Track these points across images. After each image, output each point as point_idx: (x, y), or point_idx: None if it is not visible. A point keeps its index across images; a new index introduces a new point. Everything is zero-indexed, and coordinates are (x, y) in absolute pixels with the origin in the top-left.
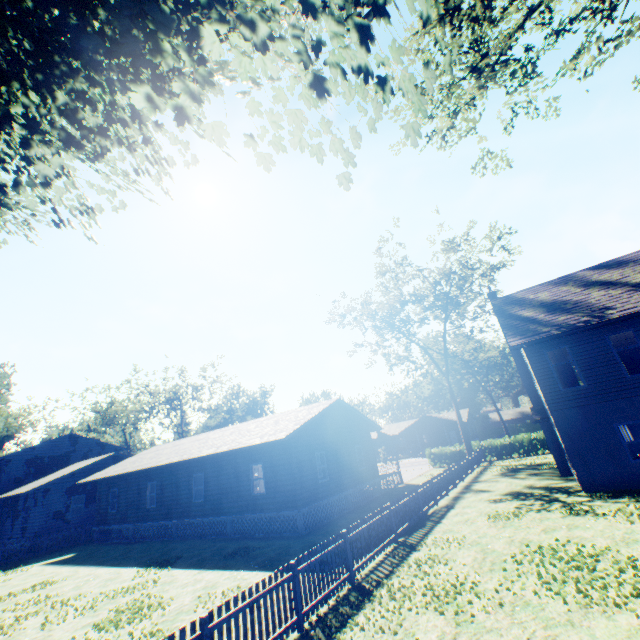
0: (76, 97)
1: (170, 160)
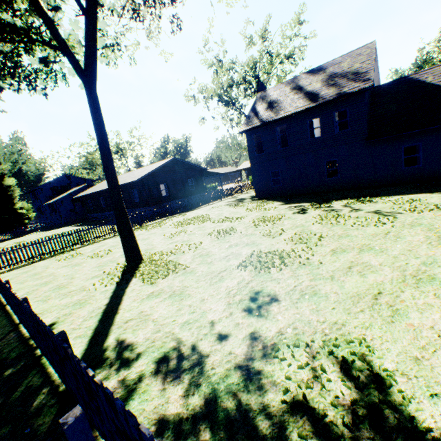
0: None
1: None
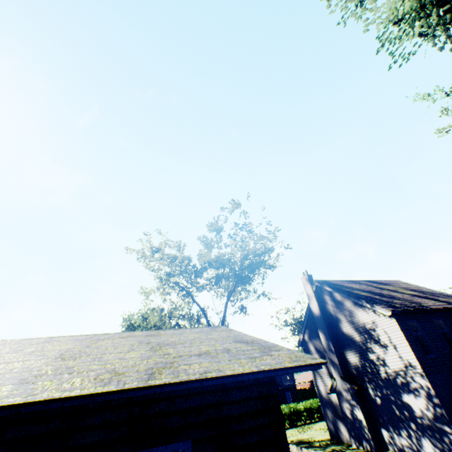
0: None
1: None
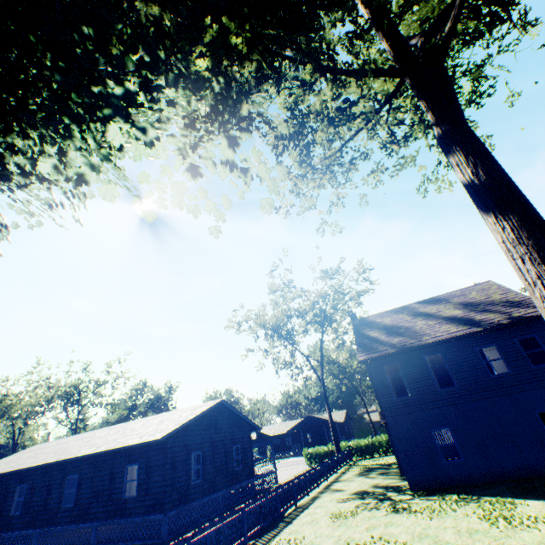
0: (6, 147)
1: (90, 193)
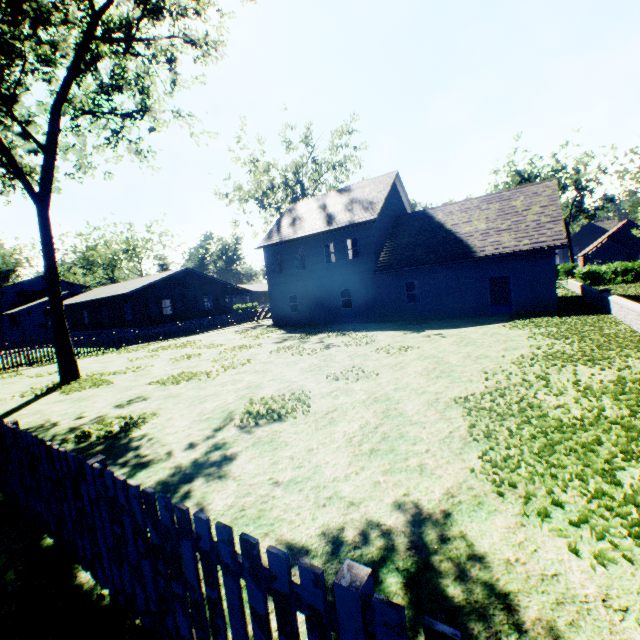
0: None
1: None
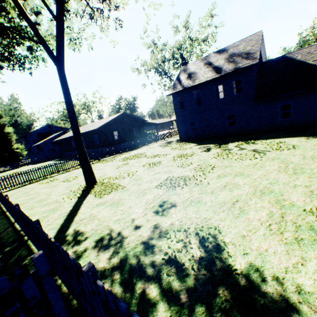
0: None
1: None
